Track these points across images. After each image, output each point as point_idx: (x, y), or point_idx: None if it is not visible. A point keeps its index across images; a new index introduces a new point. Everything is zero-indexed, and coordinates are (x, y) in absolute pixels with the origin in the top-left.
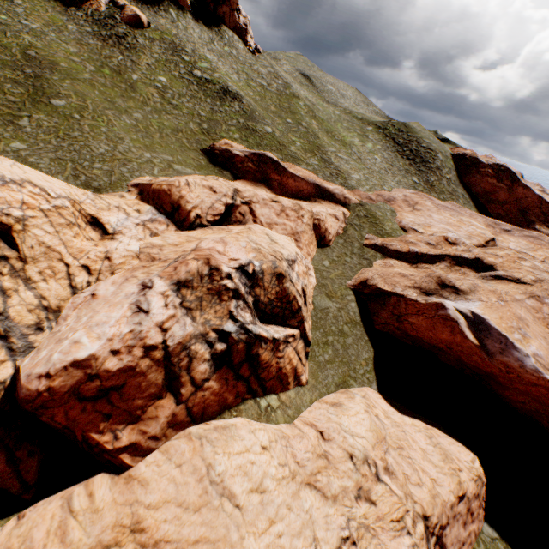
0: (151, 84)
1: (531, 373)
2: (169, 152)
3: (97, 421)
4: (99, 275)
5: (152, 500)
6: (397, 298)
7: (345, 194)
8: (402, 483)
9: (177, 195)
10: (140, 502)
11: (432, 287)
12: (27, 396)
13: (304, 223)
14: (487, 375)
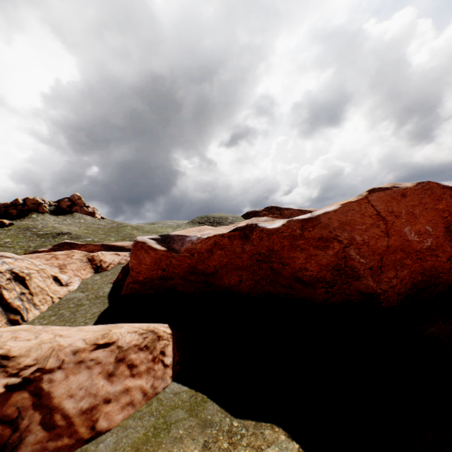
0: None
1: (198, 242)
2: None
3: None
4: None
5: None
6: None
7: None
8: (0, 341)
9: None
10: None
11: None
12: None
13: (74, 258)
14: (203, 275)
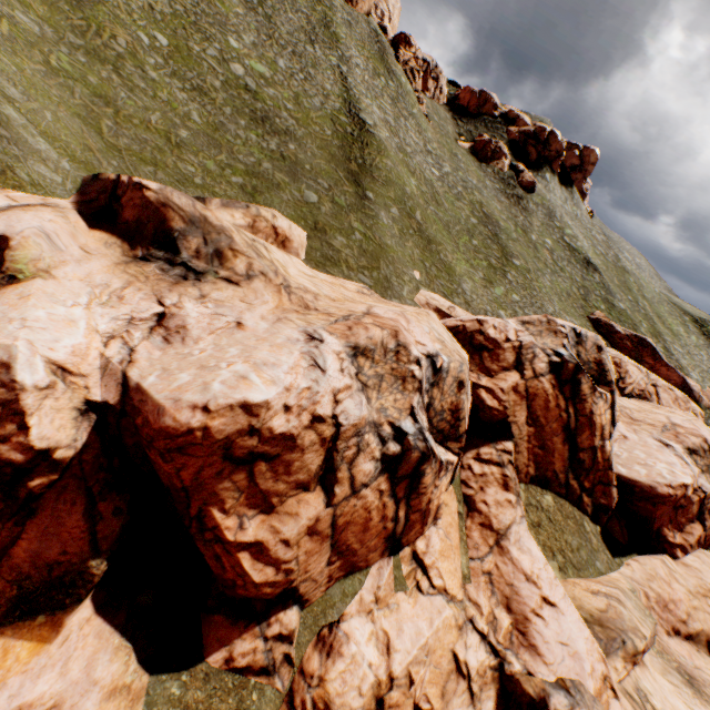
0: (542, 245)
1: None
2: (573, 316)
3: (666, 522)
4: None
5: (709, 582)
6: None
7: (699, 392)
8: None
9: (624, 368)
10: (703, 580)
11: None
12: (660, 494)
13: None
14: None
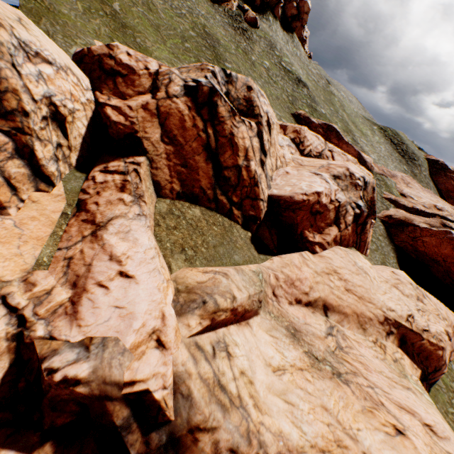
0: (261, 65)
1: None
2: (278, 110)
3: (307, 226)
4: (282, 164)
5: (336, 265)
6: (413, 227)
7: (371, 163)
8: (434, 304)
9: (303, 135)
10: (332, 264)
11: (437, 225)
12: (296, 201)
13: None
14: None
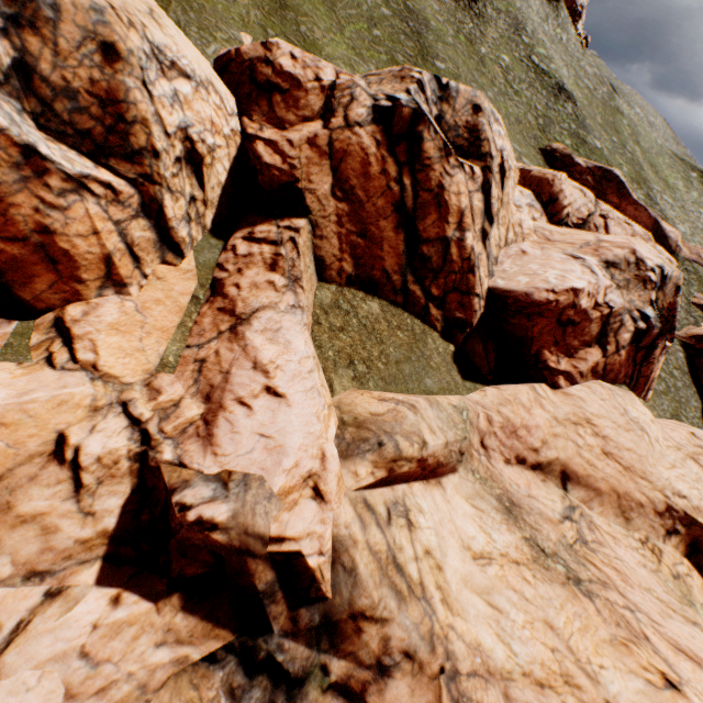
0: (495, 62)
1: None
2: (516, 142)
3: (549, 344)
4: (516, 238)
5: (592, 411)
6: None
7: (678, 241)
8: None
9: (558, 187)
10: (584, 409)
11: None
12: (536, 301)
13: None
14: None
